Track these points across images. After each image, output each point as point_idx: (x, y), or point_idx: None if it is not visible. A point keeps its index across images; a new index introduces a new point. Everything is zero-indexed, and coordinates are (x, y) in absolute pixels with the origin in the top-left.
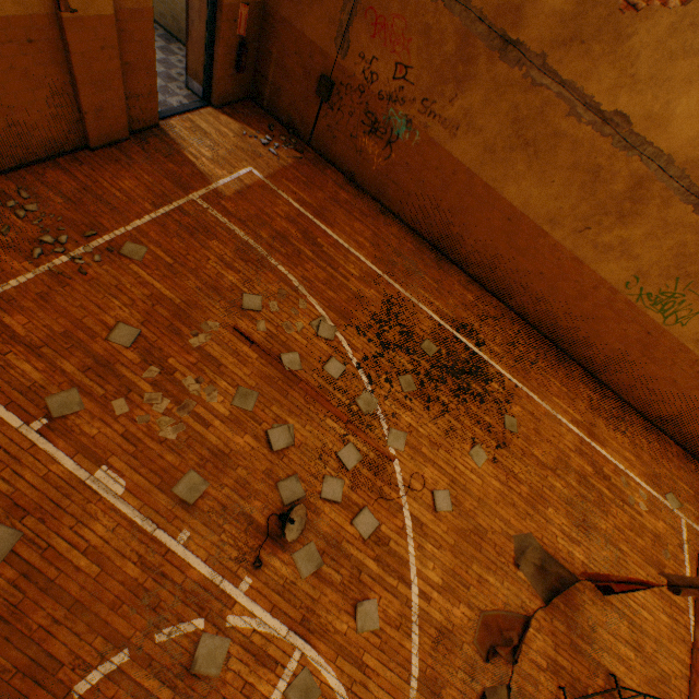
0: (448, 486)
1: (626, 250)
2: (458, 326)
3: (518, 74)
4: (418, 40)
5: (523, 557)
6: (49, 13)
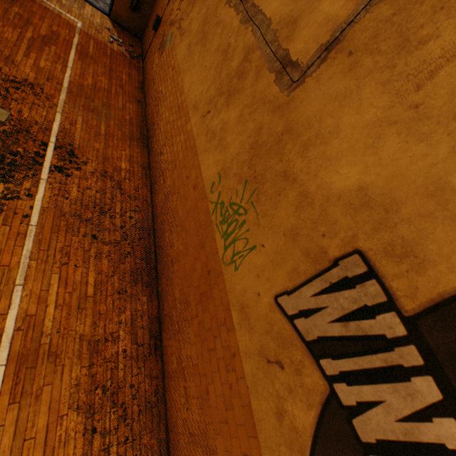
0: None
1: (223, 138)
2: (68, 149)
3: None
4: None
5: None
6: None
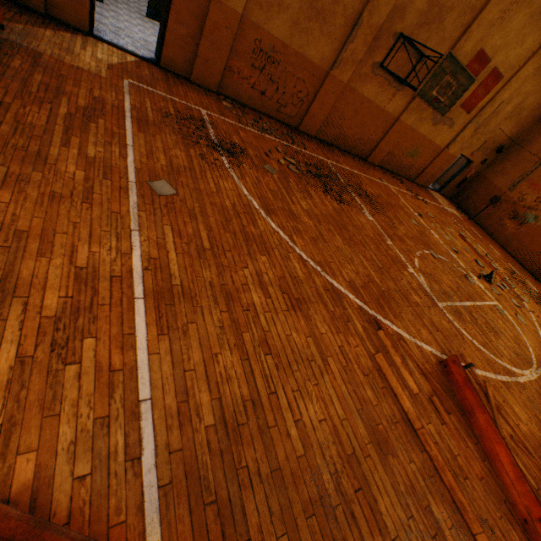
0: None
1: None
2: None
3: None
4: None
5: None
6: (442, 147)
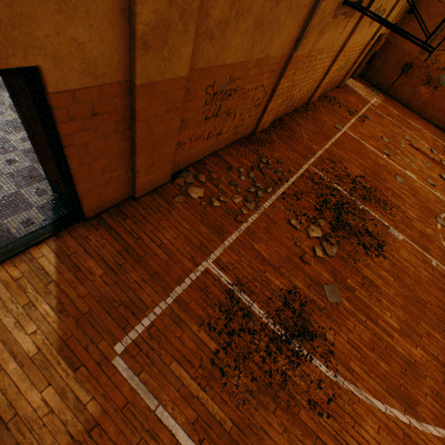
0: None
1: None
2: None
3: None
4: None
5: None
6: (368, 41)
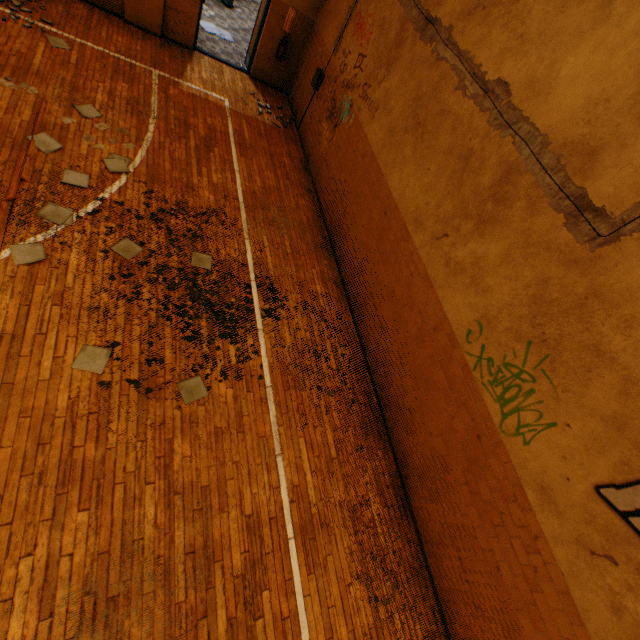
0: (0, 333)
1: (477, 276)
2: (267, 284)
3: (429, 51)
4: (376, 33)
5: None
6: None
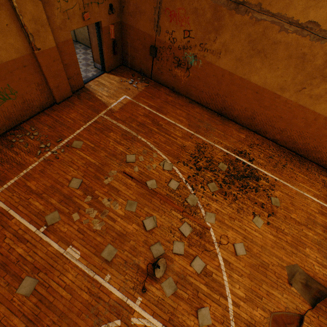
0: (242, 240)
1: None
2: (237, 152)
3: (247, 18)
4: (192, 17)
5: (293, 279)
6: (30, 53)
